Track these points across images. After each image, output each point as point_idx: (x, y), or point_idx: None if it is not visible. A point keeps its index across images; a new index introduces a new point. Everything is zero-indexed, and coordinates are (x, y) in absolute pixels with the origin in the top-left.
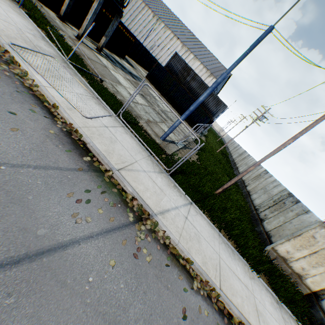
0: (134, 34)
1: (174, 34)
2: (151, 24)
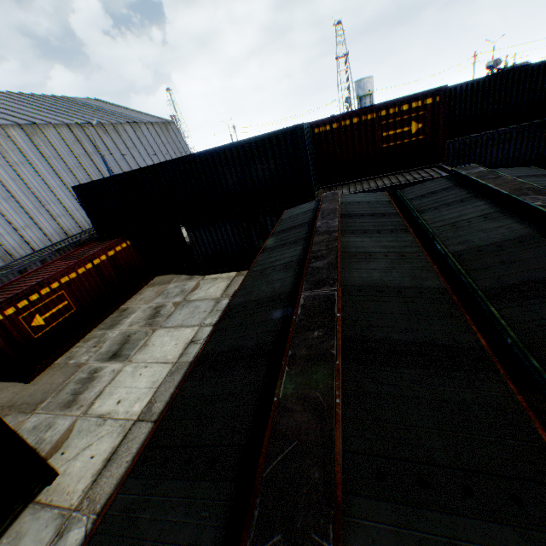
0: (35, 240)
1: (64, 125)
2: (1, 165)
